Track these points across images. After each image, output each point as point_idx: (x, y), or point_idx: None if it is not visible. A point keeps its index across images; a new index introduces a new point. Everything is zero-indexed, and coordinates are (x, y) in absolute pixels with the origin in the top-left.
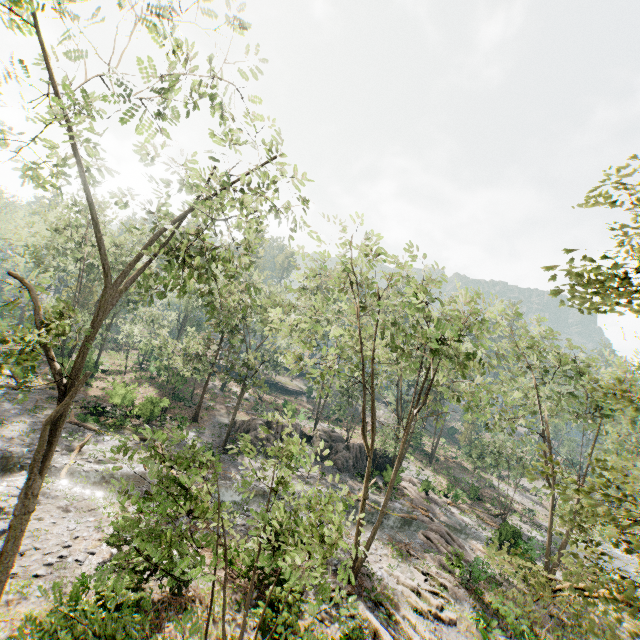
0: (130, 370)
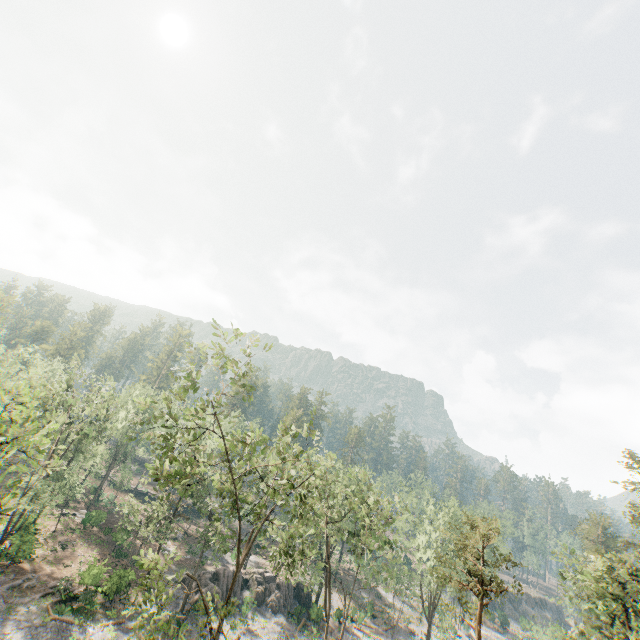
0: (54, 520)
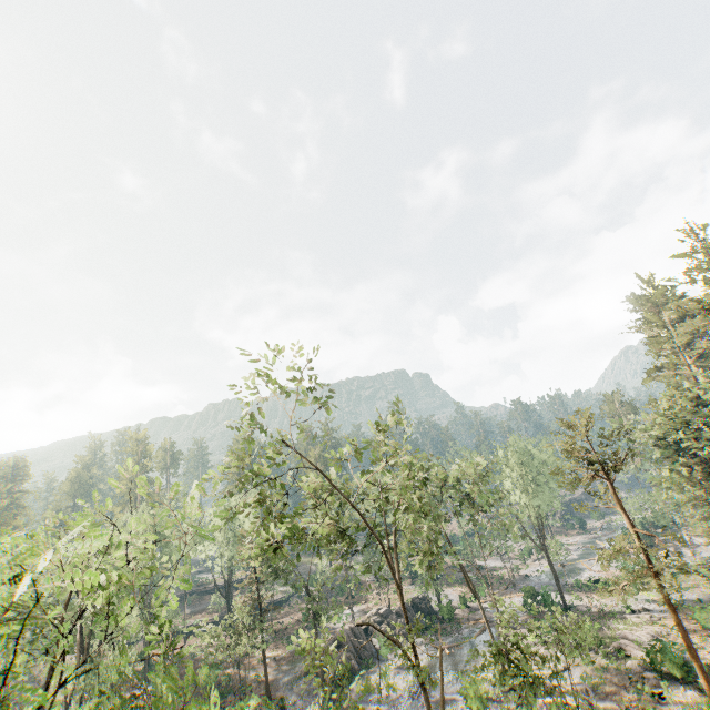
0: None
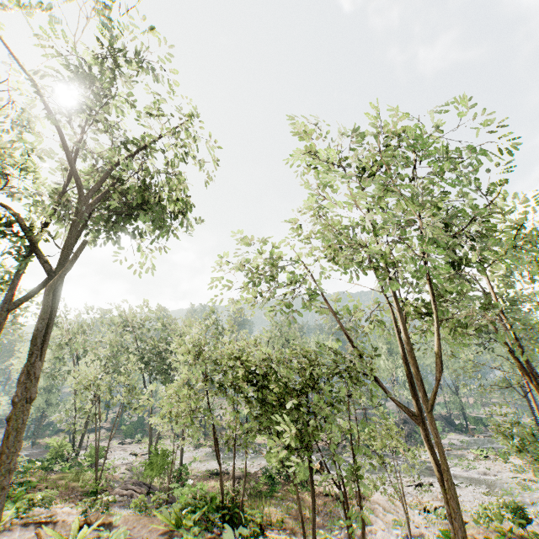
0: None
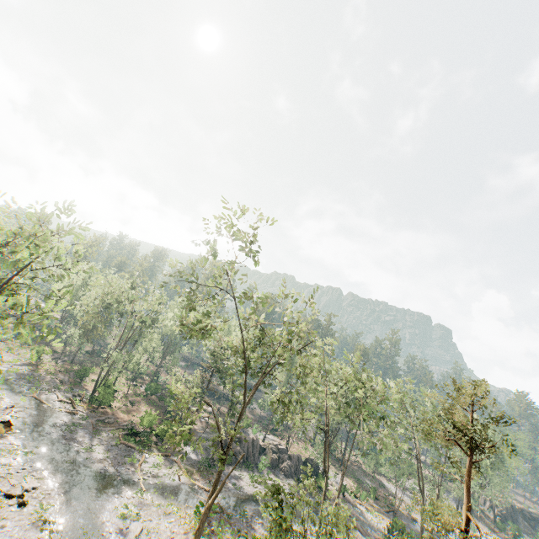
0: (127, 387)
